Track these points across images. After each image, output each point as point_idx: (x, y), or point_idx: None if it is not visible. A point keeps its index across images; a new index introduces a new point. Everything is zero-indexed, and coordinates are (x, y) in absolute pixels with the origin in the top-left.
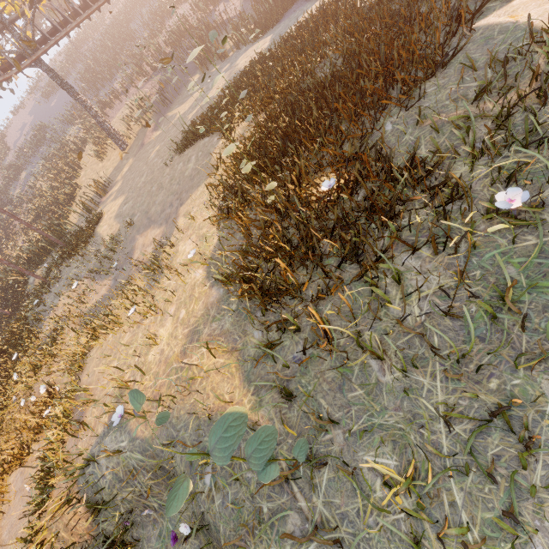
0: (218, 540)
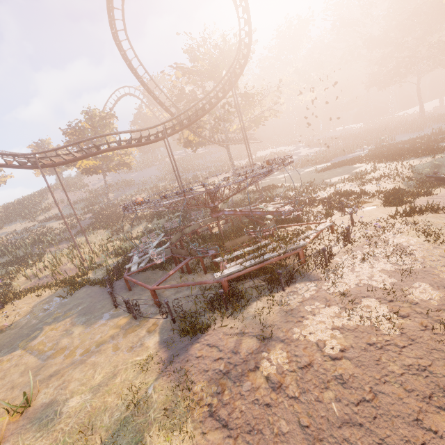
0: None
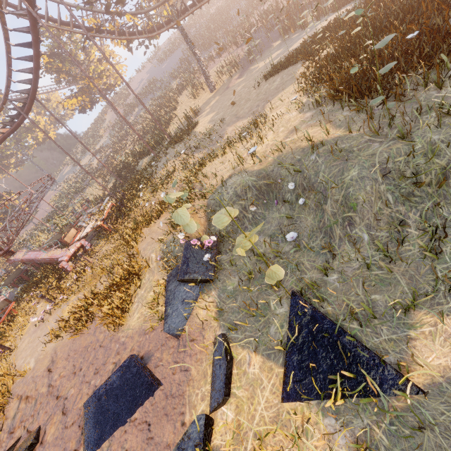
0: (314, 183)
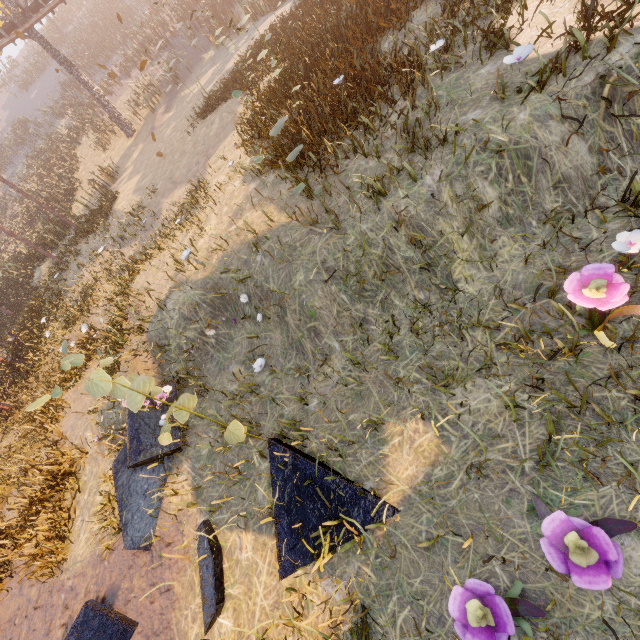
0: (268, 291)
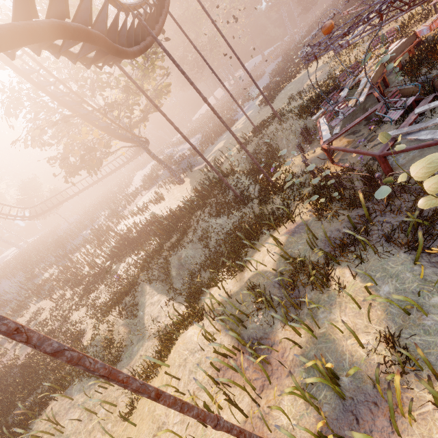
0: None
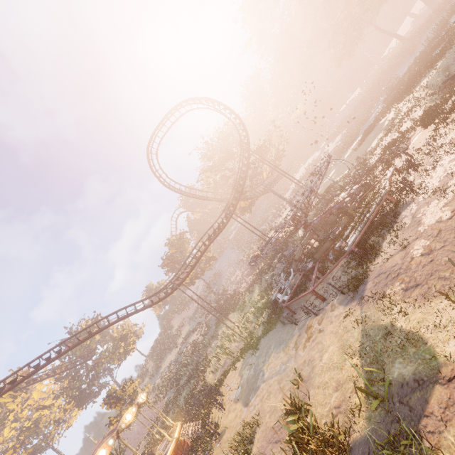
0: None
